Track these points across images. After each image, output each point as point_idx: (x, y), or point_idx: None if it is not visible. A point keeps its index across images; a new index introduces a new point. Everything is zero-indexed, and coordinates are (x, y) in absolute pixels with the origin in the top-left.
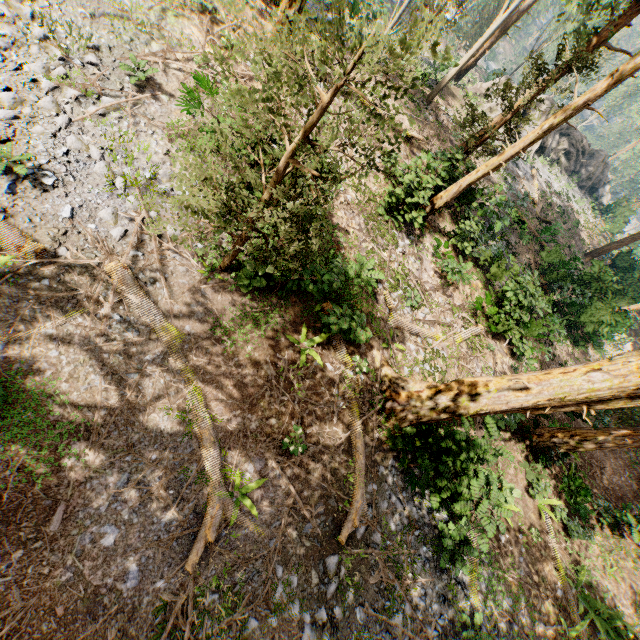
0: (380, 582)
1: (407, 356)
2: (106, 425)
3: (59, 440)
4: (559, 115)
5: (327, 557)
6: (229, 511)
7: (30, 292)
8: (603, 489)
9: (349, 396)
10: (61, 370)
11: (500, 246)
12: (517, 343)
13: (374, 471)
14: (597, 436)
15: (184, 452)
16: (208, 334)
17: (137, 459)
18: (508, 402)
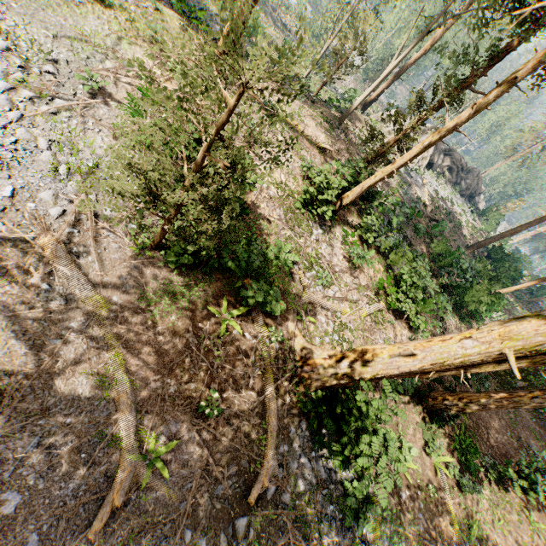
0: (288, 543)
1: (318, 327)
2: (22, 389)
3: None
4: (435, 135)
5: (237, 519)
6: (141, 474)
7: None
8: (490, 447)
9: (265, 362)
10: None
11: (397, 237)
12: (413, 318)
13: (286, 432)
14: (480, 399)
15: (100, 415)
16: (135, 304)
17: (51, 423)
18: (399, 367)
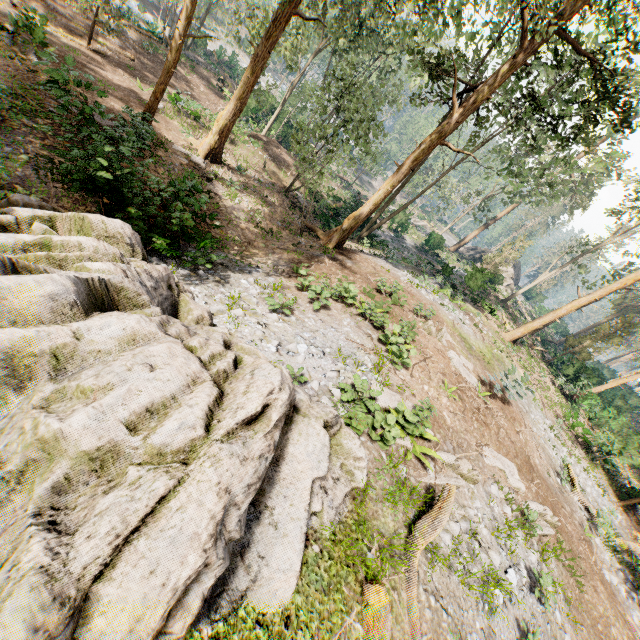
0: None
1: None
2: None
3: None
4: None
5: None
6: None
7: None
8: None
9: None
10: None
11: None
12: None
13: None
14: None
15: None
16: None
17: None
18: None
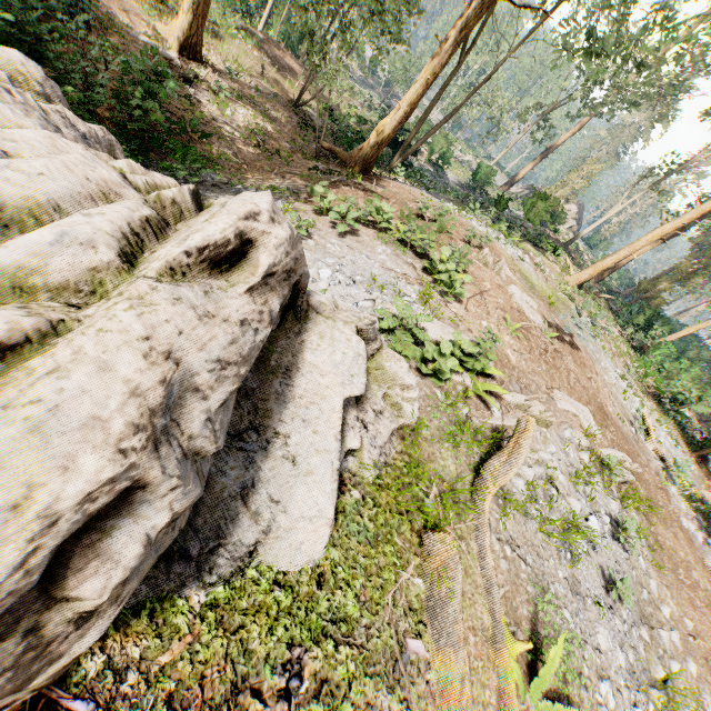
0: None
1: None
2: None
3: None
4: None
5: None
6: None
7: None
8: None
9: None
10: None
11: None
12: None
13: None
14: None
15: None
16: None
17: None
18: None
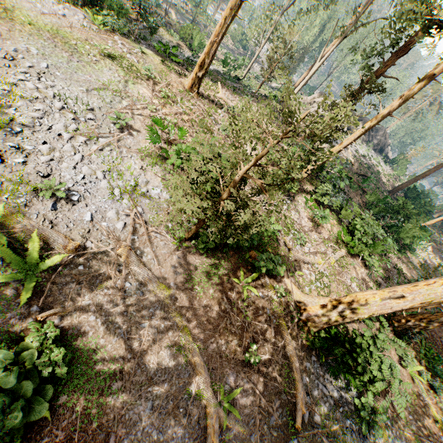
0: None
1: (305, 279)
2: (132, 366)
3: (104, 384)
4: (373, 120)
5: (289, 441)
6: (221, 418)
7: (72, 276)
8: None
9: (277, 314)
10: (98, 330)
11: (343, 196)
12: (368, 258)
13: (304, 367)
14: (437, 317)
15: (184, 377)
16: (185, 286)
17: (155, 388)
18: (392, 307)
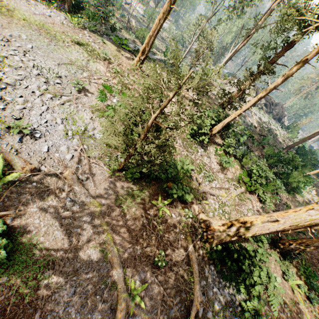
0: None
1: (210, 206)
2: (63, 259)
3: (38, 271)
4: (264, 92)
5: None
6: (129, 306)
7: (26, 190)
8: None
9: (185, 231)
10: (40, 230)
11: (245, 148)
12: (262, 195)
13: (203, 273)
14: (313, 242)
15: (104, 271)
16: (113, 204)
17: (79, 278)
18: (269, 228)
